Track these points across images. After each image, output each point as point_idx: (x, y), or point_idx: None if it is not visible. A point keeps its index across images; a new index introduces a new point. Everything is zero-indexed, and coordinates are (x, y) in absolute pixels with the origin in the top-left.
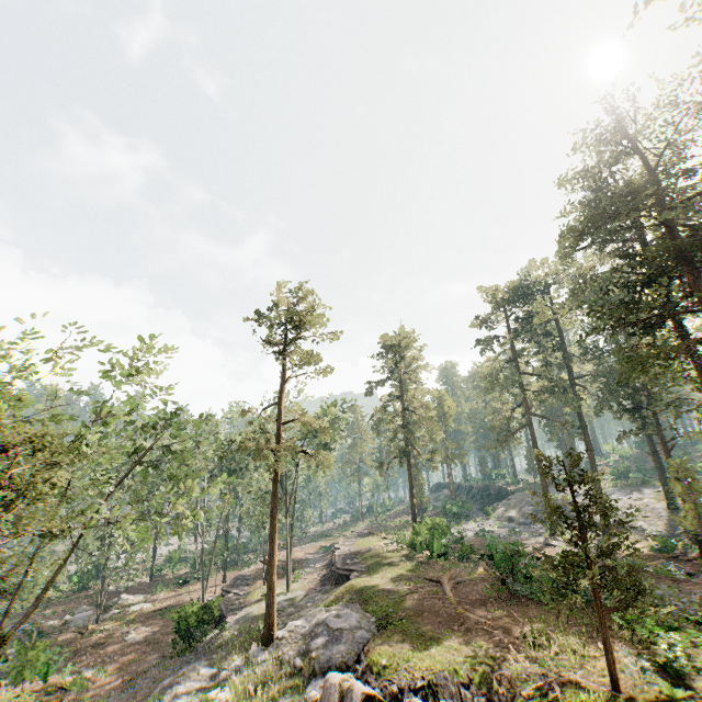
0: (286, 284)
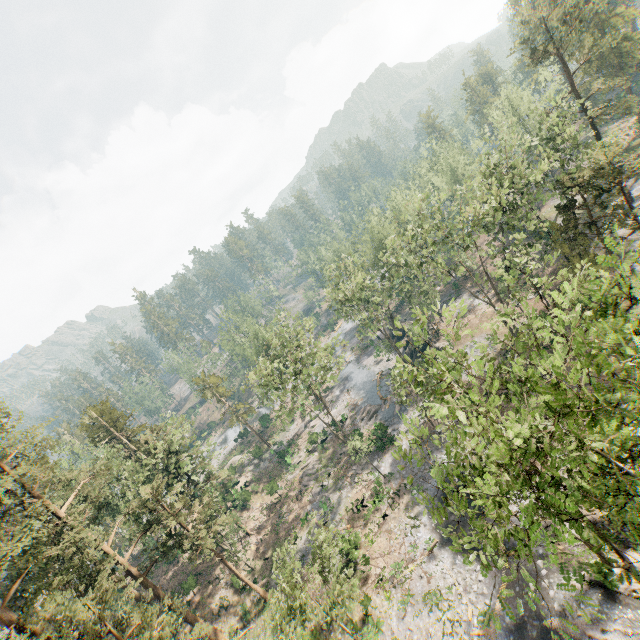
0: None
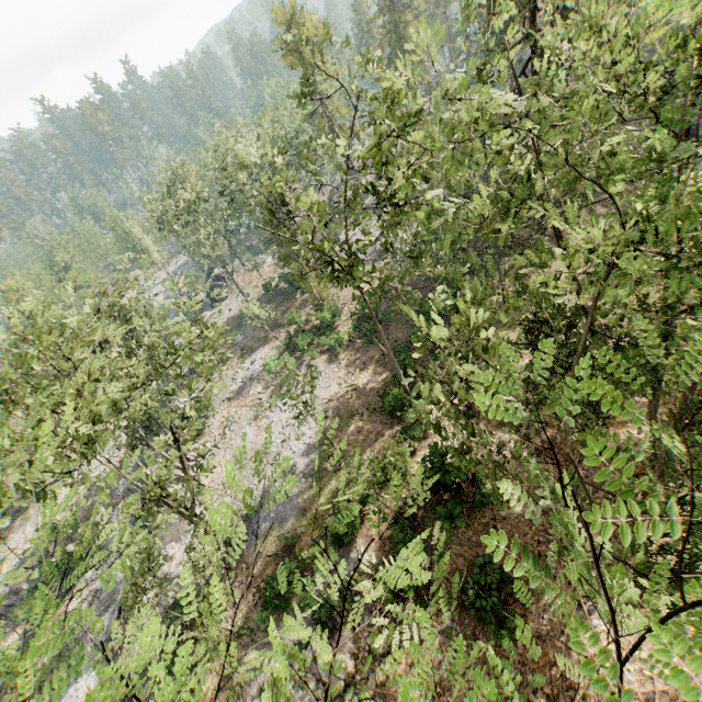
0: (292, 8)
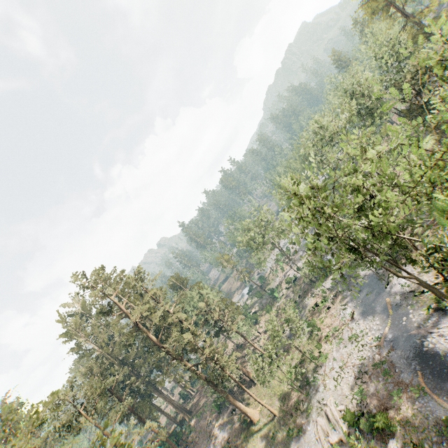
0: None
